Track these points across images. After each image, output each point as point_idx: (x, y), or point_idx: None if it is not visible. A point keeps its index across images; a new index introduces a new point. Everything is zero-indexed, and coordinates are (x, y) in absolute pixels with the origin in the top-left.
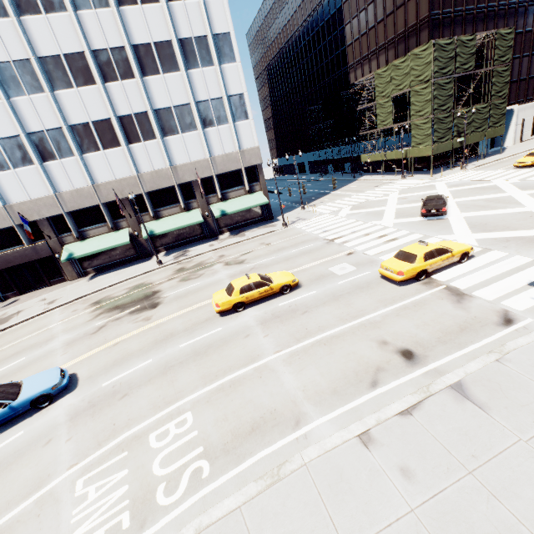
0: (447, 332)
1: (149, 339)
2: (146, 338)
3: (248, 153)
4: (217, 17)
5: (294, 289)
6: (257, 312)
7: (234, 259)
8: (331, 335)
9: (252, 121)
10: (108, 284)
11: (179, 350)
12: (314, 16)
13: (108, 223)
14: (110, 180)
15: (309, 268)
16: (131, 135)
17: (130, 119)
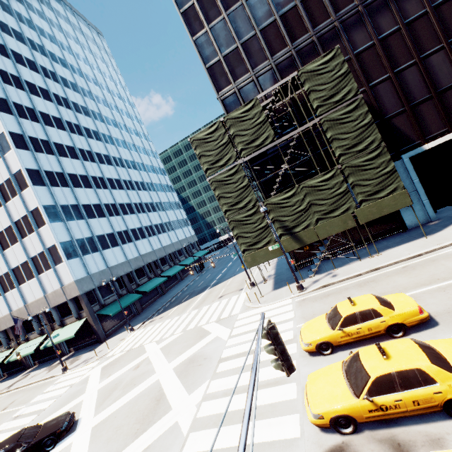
0: None
1: None
2: None
3: (68, 287)
4: (30, 200)
5: None
6: None
7: None
8: None
9: (65, 262)
10: None
11: None
12: None
13: (3, 345)
14: (0, 317)
15: None
16: (5, 287)
17: (3, 278)
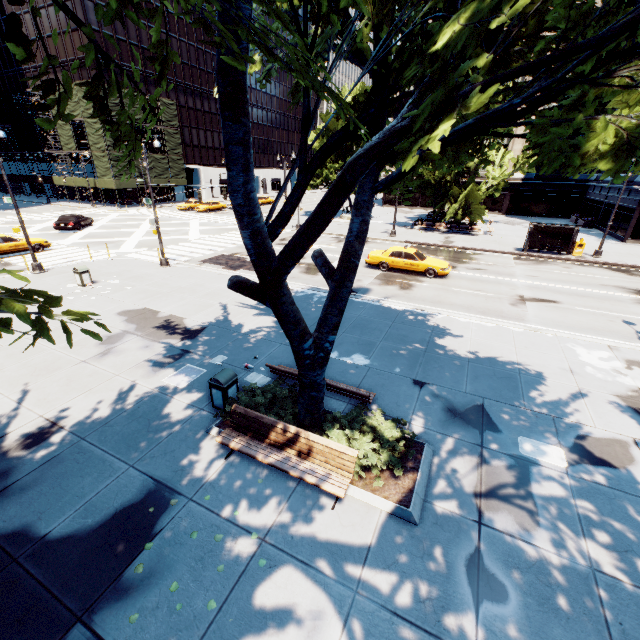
0: None
1: None
2: None
3: None
4: None
5: None
6: None
7: None
8: None
9: None
10: None
11: None
12: None
13: None
14: None
15: None
16: None
17: None
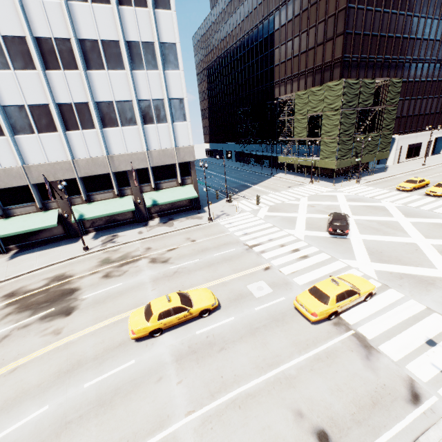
0: (360, 406)
1: (53, 367)
2: (49, 365)
3: (183, 150)
4: (165, 27)
5: (213, 311)
6: (174, 340)
7: (160, 256)
8: (247, 393)
9: (189, 123)
10: (28, 269)
11: (82, 394)
12: (251, 35)
13: (37, 203)
14: (43, 163)
15: (229, 281)
16: (69, 122)
17: (70, 107)
